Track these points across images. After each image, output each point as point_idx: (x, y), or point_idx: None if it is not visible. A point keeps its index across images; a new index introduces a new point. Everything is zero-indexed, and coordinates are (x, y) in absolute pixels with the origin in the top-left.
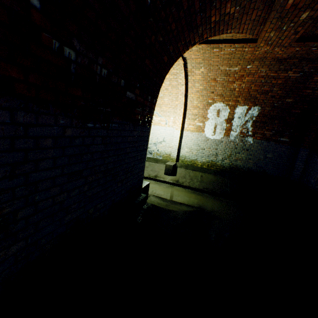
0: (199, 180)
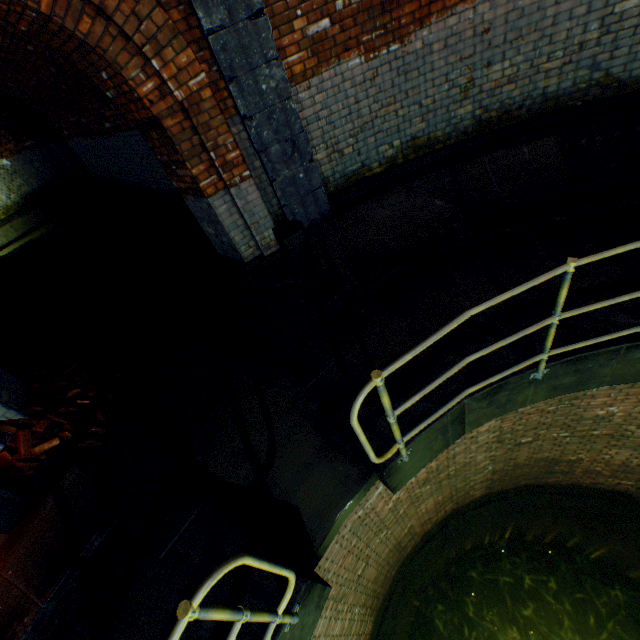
0: (14, 231)
